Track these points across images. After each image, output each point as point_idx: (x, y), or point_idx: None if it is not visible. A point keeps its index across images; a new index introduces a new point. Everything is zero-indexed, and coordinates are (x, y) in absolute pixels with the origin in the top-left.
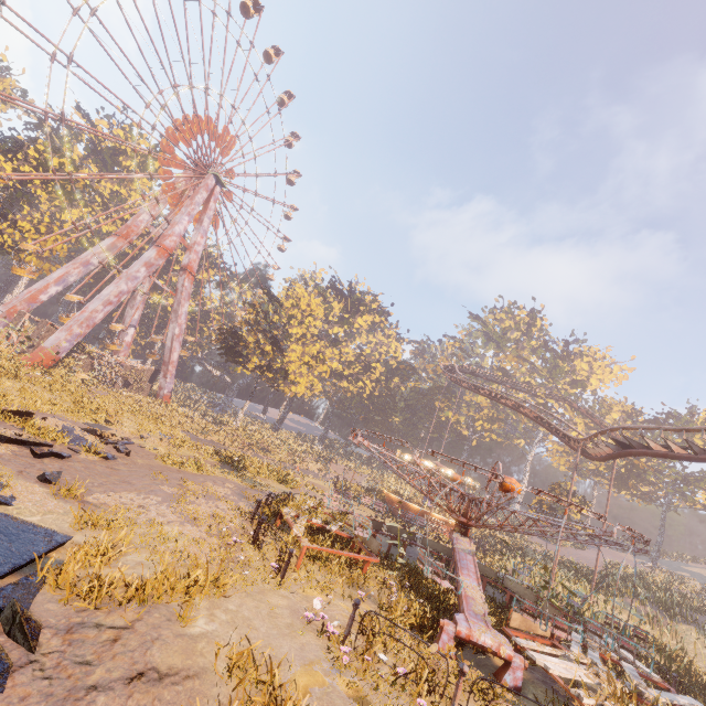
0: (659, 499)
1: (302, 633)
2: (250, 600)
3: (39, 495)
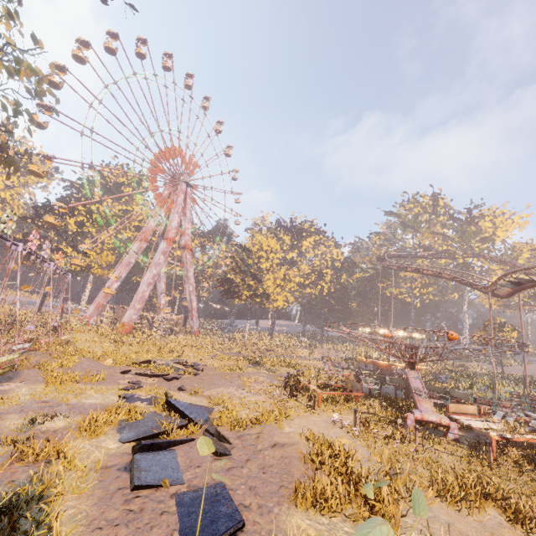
0: None
1: (333, 428)
2: (303, 420)
3: (185, 397)
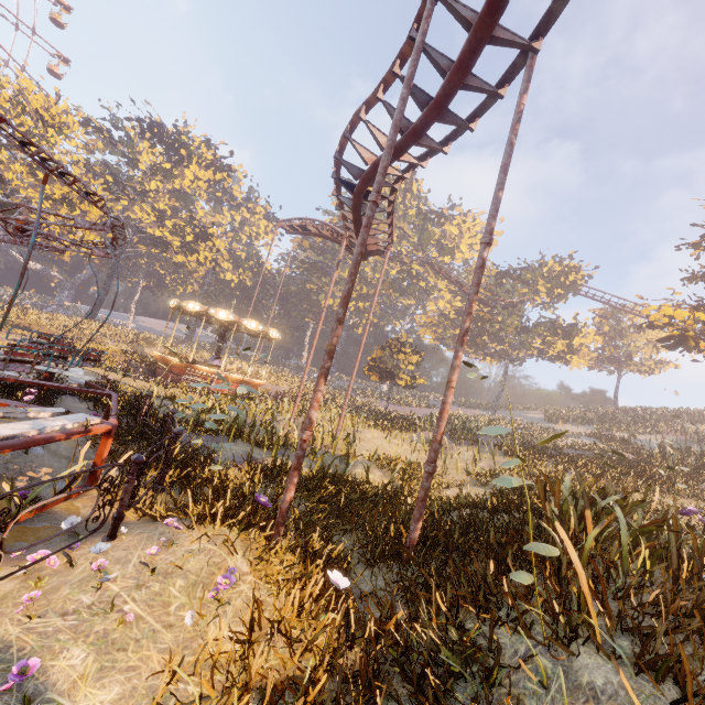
0: (508, 355)
1: None
2: None
3: None
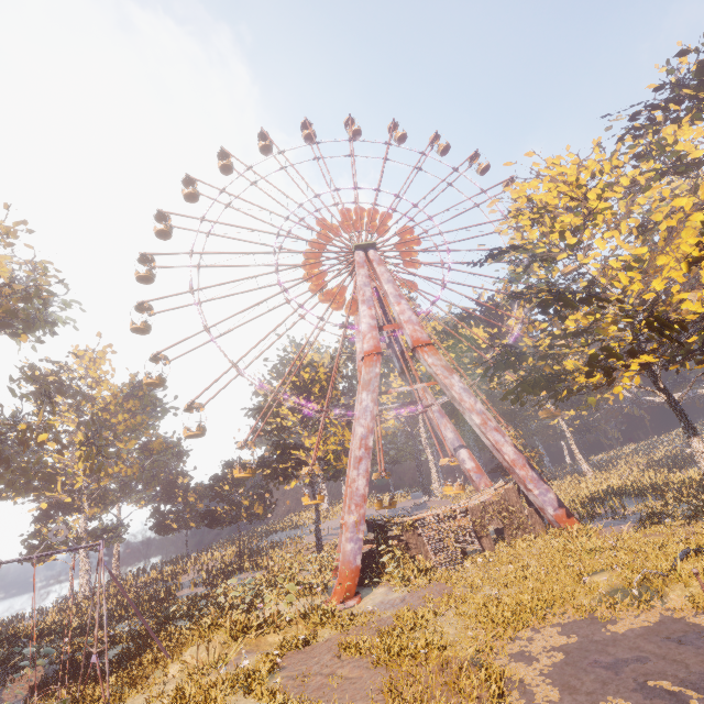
0: None
1: None
2: None
3: None
